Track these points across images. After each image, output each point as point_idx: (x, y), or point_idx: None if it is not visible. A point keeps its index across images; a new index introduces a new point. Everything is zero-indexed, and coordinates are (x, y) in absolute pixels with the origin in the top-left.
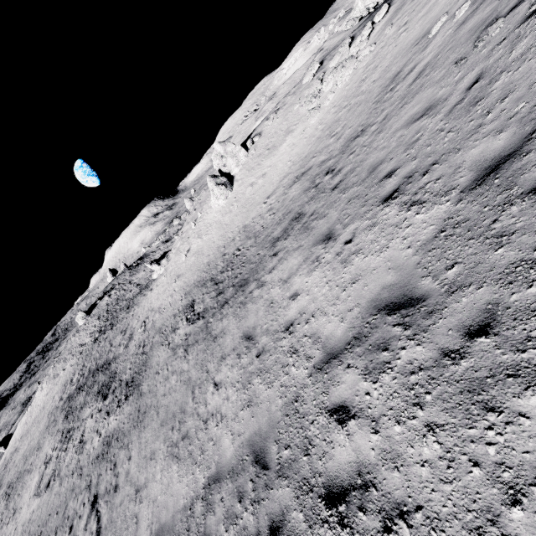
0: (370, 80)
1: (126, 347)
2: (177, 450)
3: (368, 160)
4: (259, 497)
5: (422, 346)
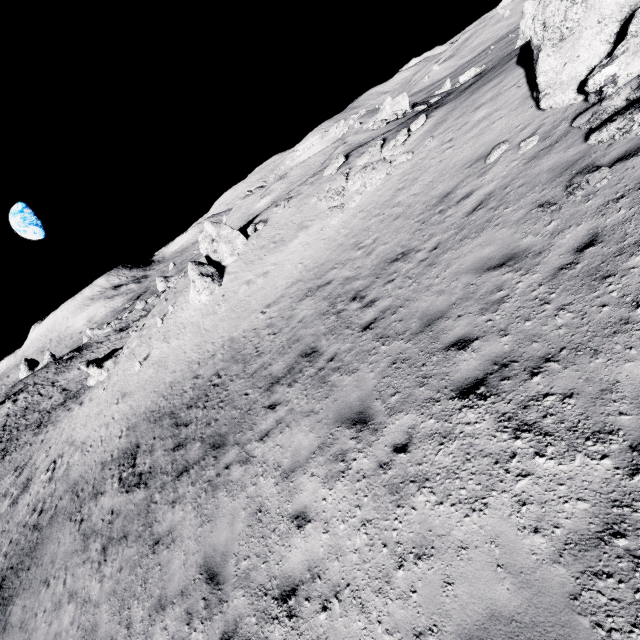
0: (409, 192)
1: (13, 503)
2: None
3: (419, 302)
4: None
5: None
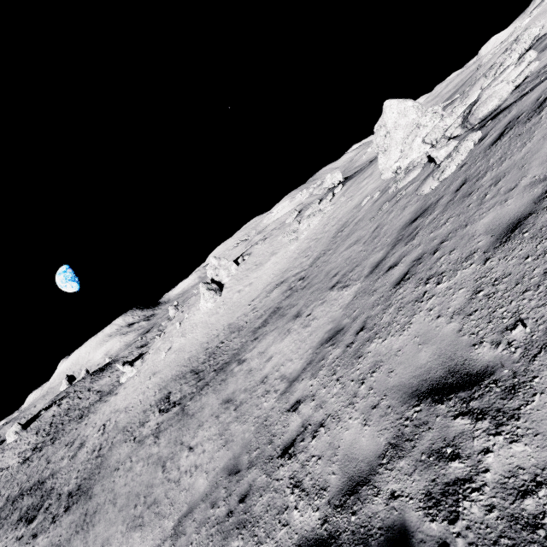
0: (330, 225)
1: (72, 457)
2: (142, 519)
3: (325, 269)
4: (231, 491)
5: (339, 348)
